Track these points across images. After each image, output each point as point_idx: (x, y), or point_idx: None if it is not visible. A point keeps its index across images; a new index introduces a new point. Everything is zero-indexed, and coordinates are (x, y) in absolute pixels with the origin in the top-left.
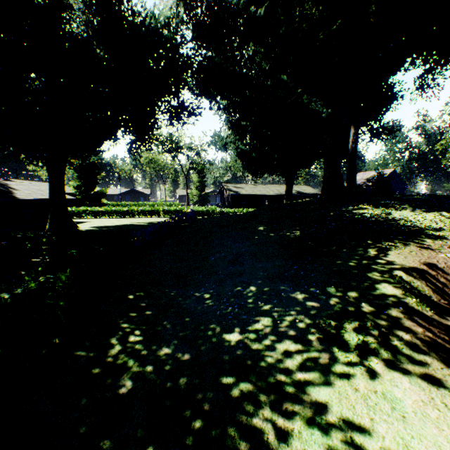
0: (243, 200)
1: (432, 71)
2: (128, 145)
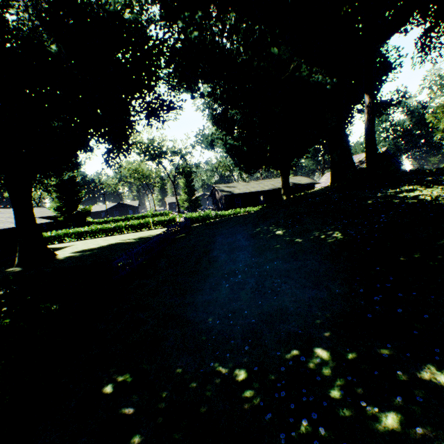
0: (236, 200)
1: (436, 27)
2: (104, 155)
